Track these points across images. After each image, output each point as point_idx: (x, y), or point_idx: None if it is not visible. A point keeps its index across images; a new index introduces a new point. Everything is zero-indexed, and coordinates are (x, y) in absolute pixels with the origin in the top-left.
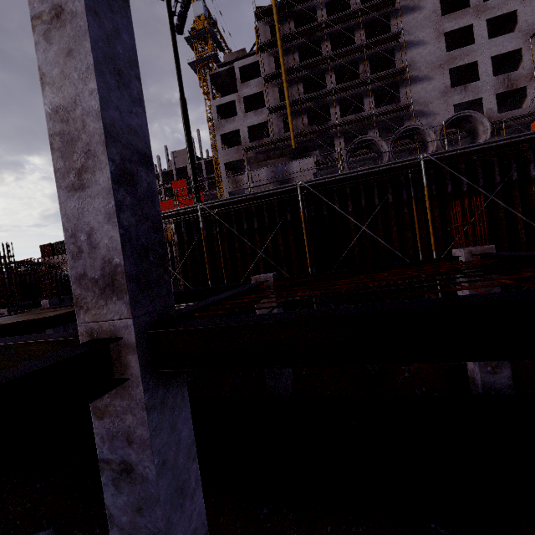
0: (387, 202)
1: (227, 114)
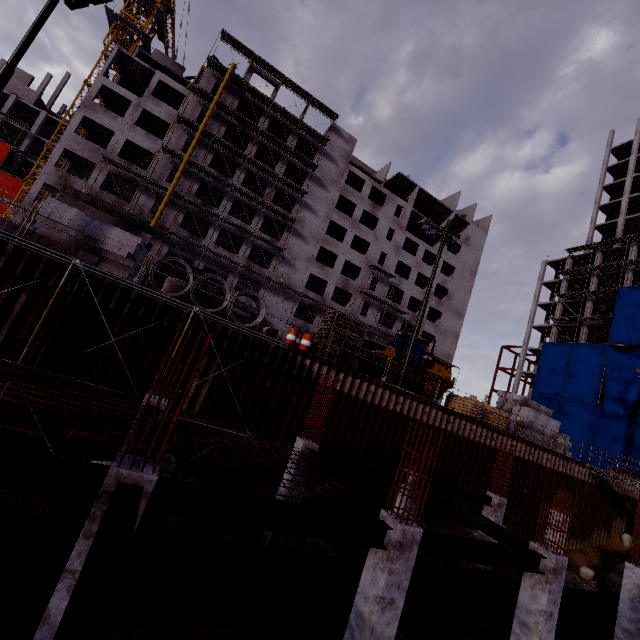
0: (162, 325)
1: (114, 104)
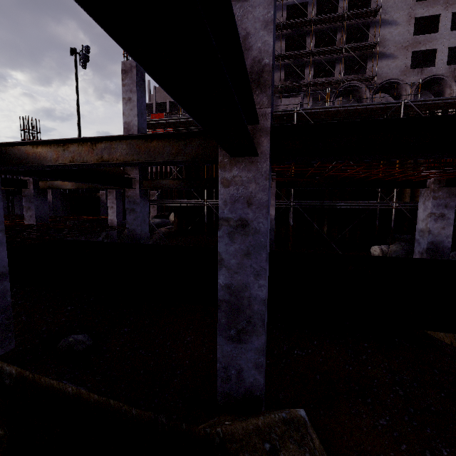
0: None
1: None
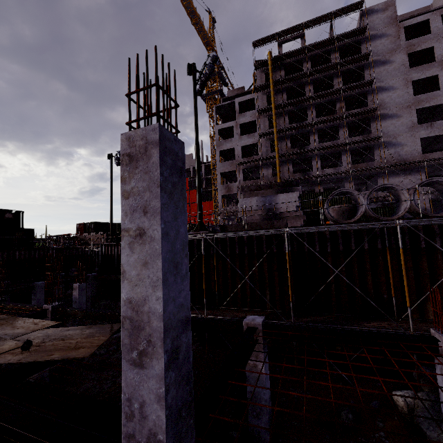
0: (363, 248)
1: (226, 135)
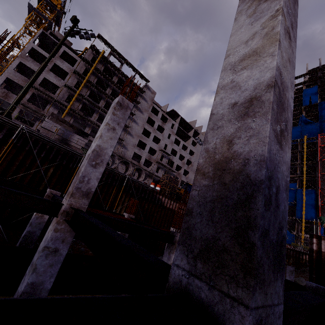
0: (107, 182)
1: (35, 56)
